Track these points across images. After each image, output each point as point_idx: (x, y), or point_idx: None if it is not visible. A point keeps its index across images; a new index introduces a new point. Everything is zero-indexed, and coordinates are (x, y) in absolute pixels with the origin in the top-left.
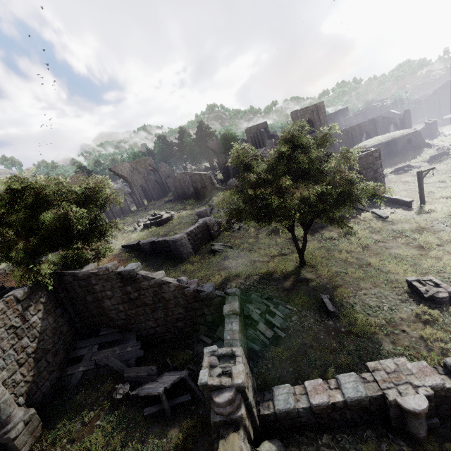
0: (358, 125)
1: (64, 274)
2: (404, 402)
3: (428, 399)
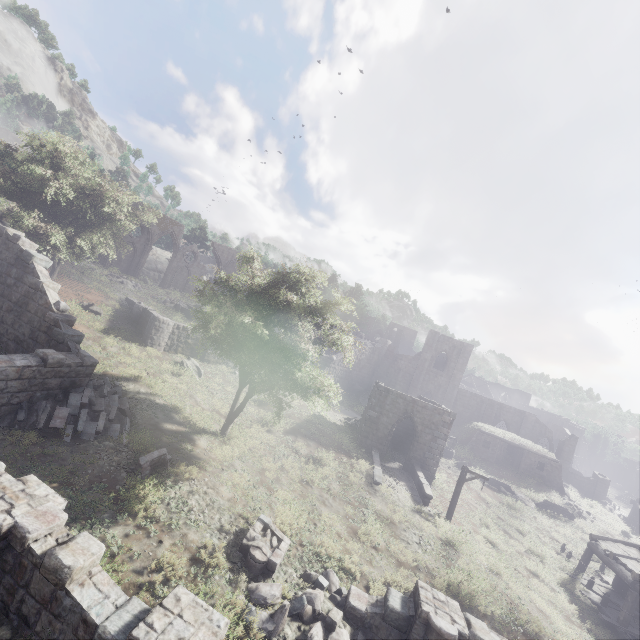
0: (500, 404)
1: None
2: None
3: None
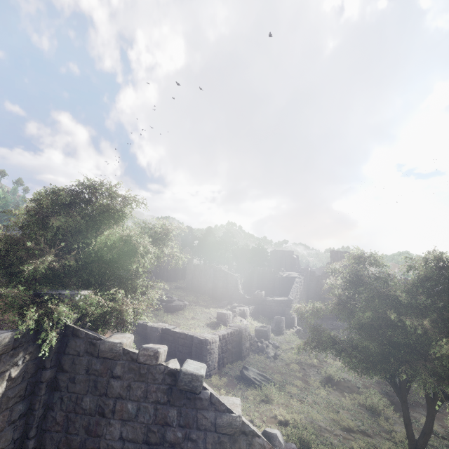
0: None
1: (78, 333)
2: None
3: None
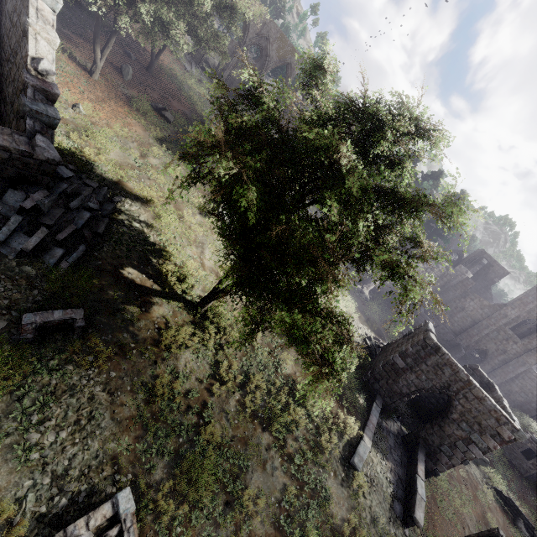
0: None
1: None
2: None
3: None
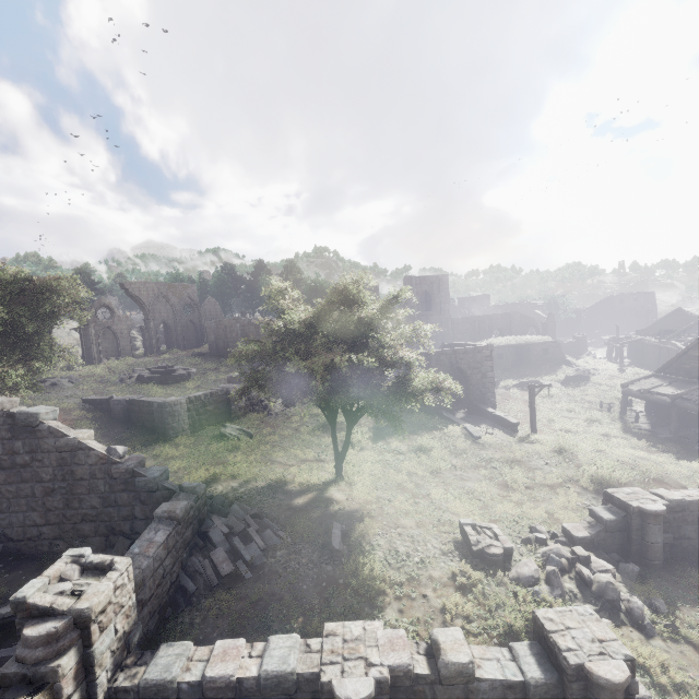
0: (489, 316)
1: None
2: (340, 685)
3: (379, 687)
